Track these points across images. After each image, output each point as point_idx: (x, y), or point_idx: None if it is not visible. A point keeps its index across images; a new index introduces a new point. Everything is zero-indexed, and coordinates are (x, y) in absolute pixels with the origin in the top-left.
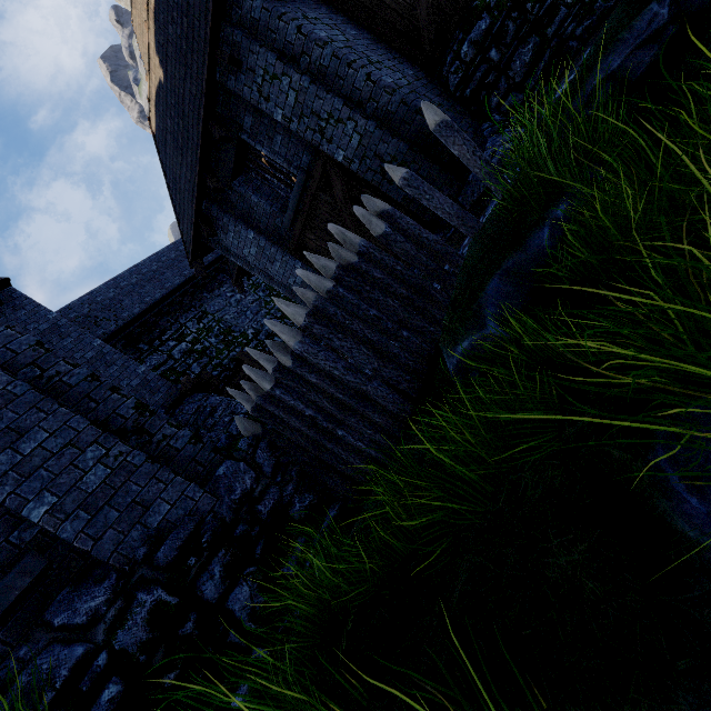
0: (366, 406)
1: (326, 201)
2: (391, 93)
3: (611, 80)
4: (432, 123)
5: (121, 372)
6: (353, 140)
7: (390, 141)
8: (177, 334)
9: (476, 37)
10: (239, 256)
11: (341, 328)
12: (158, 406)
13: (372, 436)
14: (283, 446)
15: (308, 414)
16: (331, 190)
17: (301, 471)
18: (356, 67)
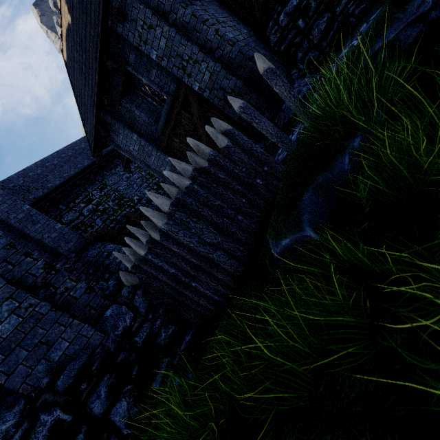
0: (212, 267)
1: (186, 117)
2: (232, 45)
3: (388, 47)
4: (262, 69)
5: (44, 228)
6: (206, 76)
7: (231, 78)
8: (86, 199)
9: (289, 10)
10: (126, 150)
11: (195, 213)
12: (70, 251)
13: (216, 287)
14: (154, 292)
15: (171, 272)
16: (190, 109)
17: (166, 309)
18: (208, 24)
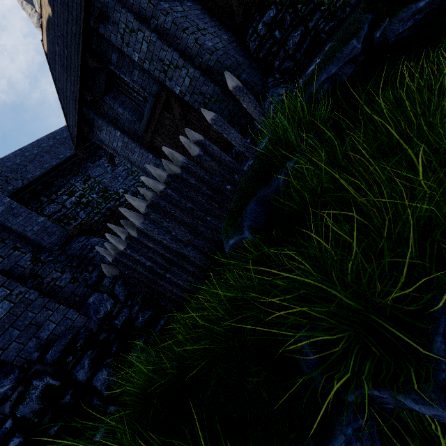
0: (183, 261)
1: (168, 117)
2: (211, 54)
3: (331, 79)
4: (231, 87)
5: (26, 221)
6: (186, 81)
7: (209, 85)
8: (68, 191)
9: (267, 20)
10: (110, 146)
11: (169, 214)
12: (53, 244)
13: (187, 277)
14: (133, 282)
15: (148, 265)
16: (172, 111)
17: (144, 297)
18: (188, 32)
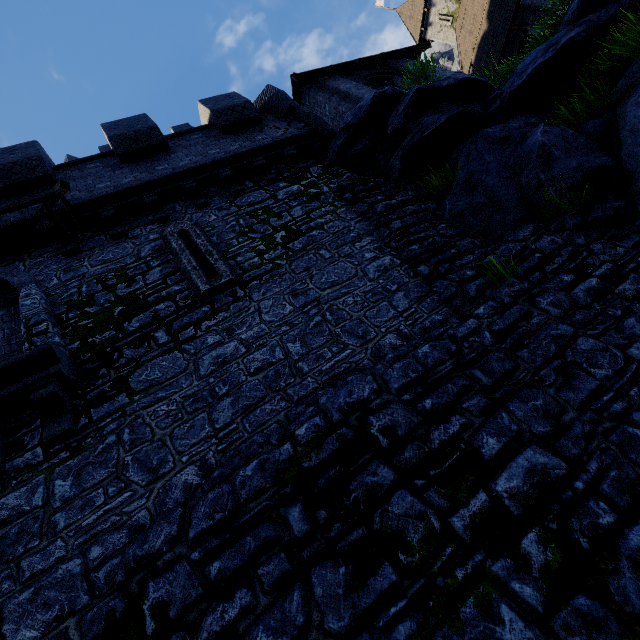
0: None
1: None
2: None
3: None
4: None
5: None
6: None
7: None
8: None
9: None
10: None
11: None
12: None
13: None
14: None
15: None
16: None
17: None
18: None
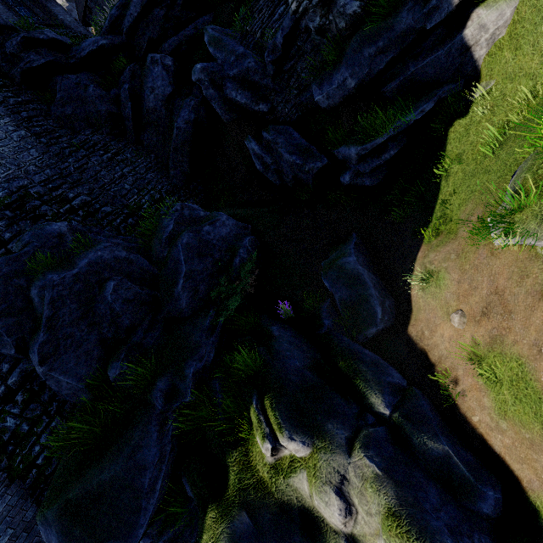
0: None
1: None
2: None
3: None
4: None
5: None
6: None
7: None
8: None
9: None
10: None
11: None
12: None
13: None
14: None
15: None
16: None
17: None
18: None
